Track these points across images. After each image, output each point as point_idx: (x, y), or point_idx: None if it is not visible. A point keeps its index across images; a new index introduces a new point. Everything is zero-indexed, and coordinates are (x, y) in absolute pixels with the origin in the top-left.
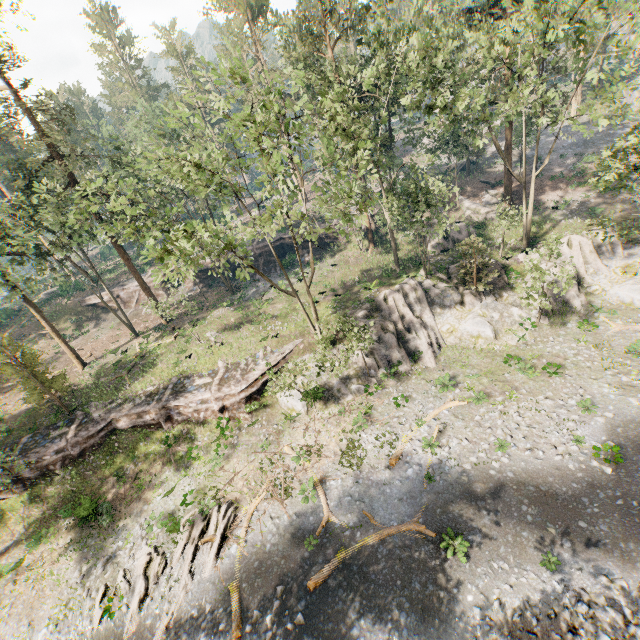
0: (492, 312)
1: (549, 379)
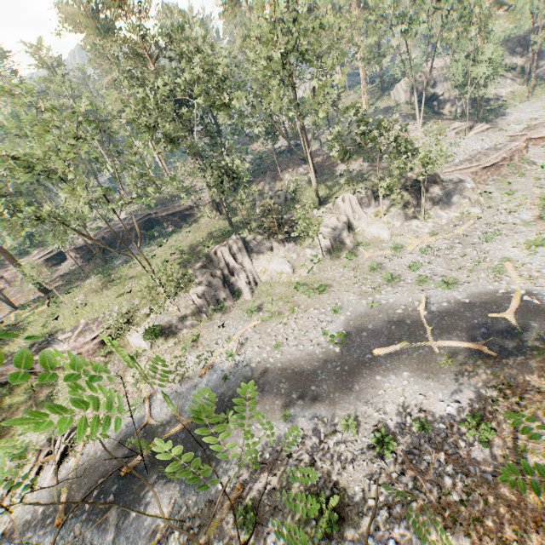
0: (292, 254)
1: (320, 296)
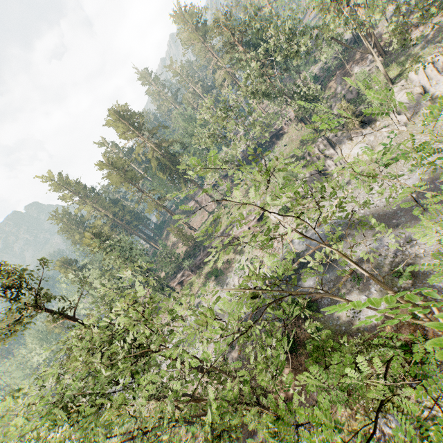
0: (369, 137)
1: (398, 162)
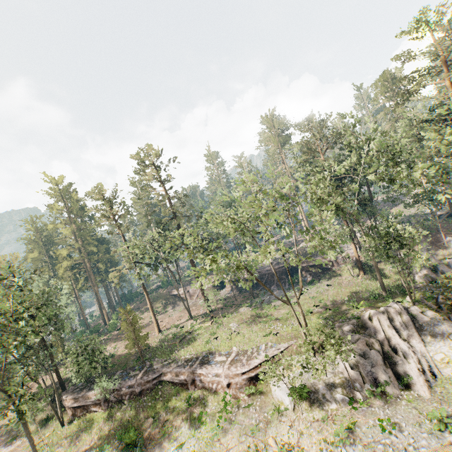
0: None
1: None
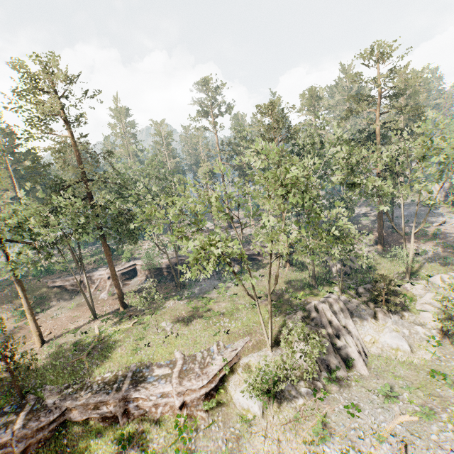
0: (402, 328)
1: None
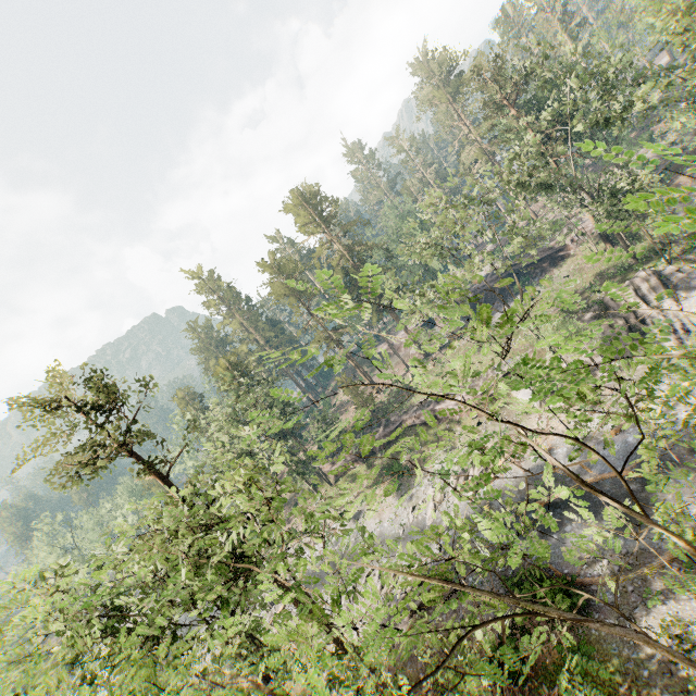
0: None
1: None
